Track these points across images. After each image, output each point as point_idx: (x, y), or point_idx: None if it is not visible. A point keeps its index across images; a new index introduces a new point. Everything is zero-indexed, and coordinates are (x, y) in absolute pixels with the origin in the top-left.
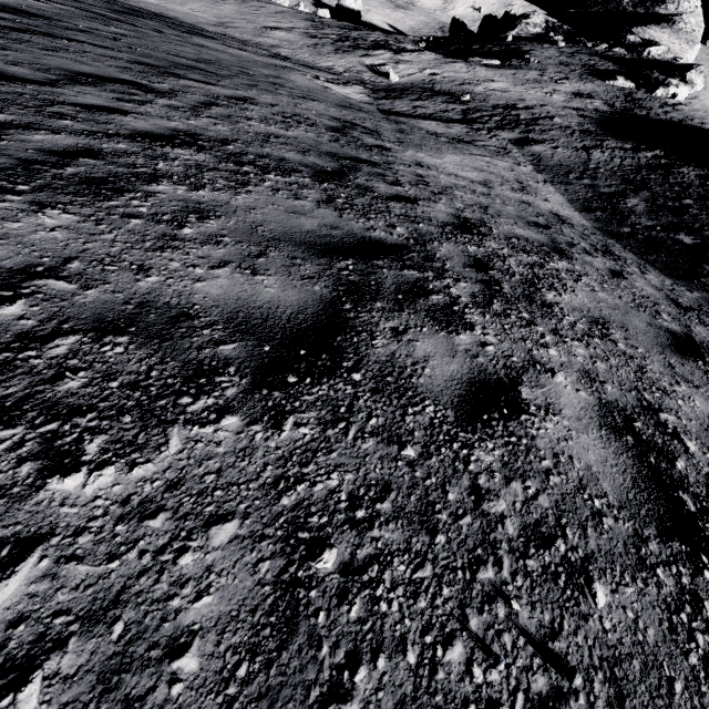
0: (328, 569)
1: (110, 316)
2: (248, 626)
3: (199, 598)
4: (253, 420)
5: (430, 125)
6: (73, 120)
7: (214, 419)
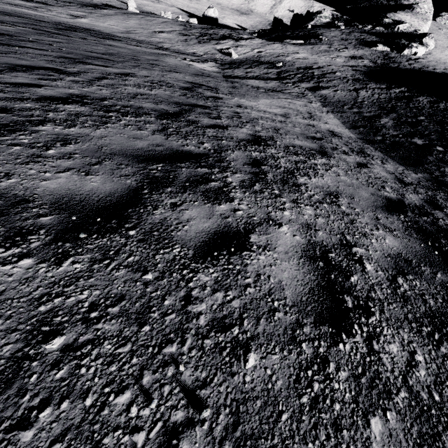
0: (53, 349)
1: None
2: None
3: None
4: (42, 261)
5: (254, 82)
6: (1, 92)
7: (14, 261)
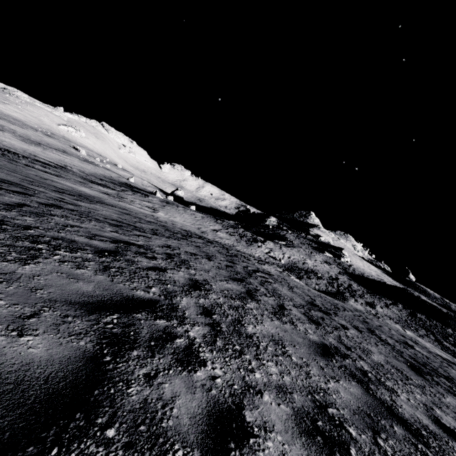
0: None
1: None
2: None
3: None
4: None
5: (356, 306)
6: None
7: None
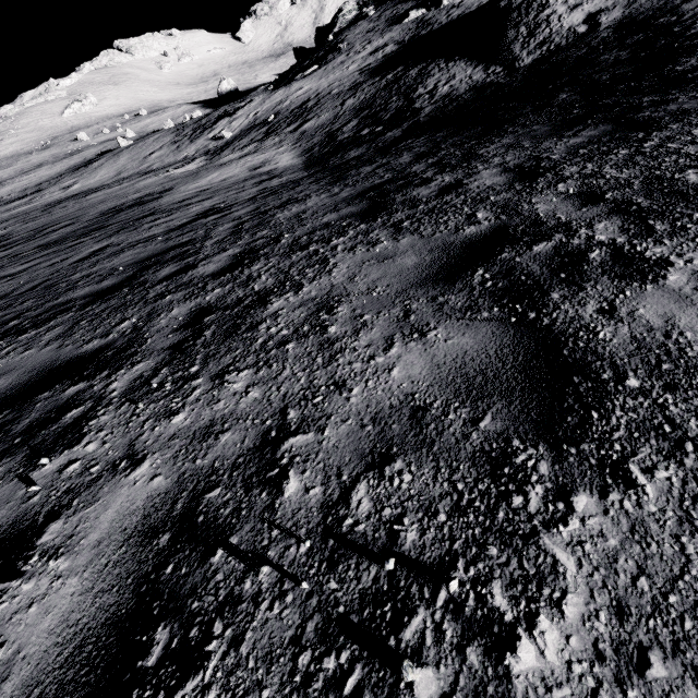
0: None
1: None
2: None
3: None
4: None
5: (228, 158)
6: None
7: None
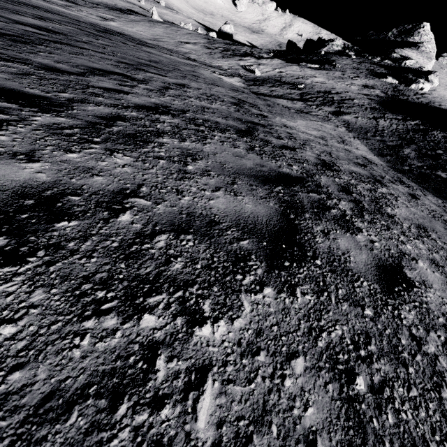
0: (363, 390)
1: (176, 222)
2: (340, 428)
3: (306, 409)
4: (279, 290)
5: (283, 102)
6: (103, 97)
7: (259, 289)
